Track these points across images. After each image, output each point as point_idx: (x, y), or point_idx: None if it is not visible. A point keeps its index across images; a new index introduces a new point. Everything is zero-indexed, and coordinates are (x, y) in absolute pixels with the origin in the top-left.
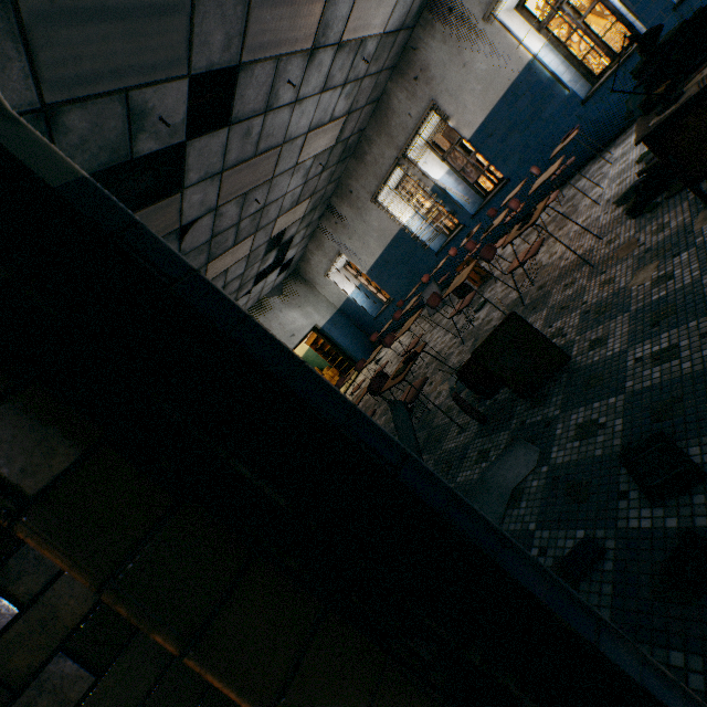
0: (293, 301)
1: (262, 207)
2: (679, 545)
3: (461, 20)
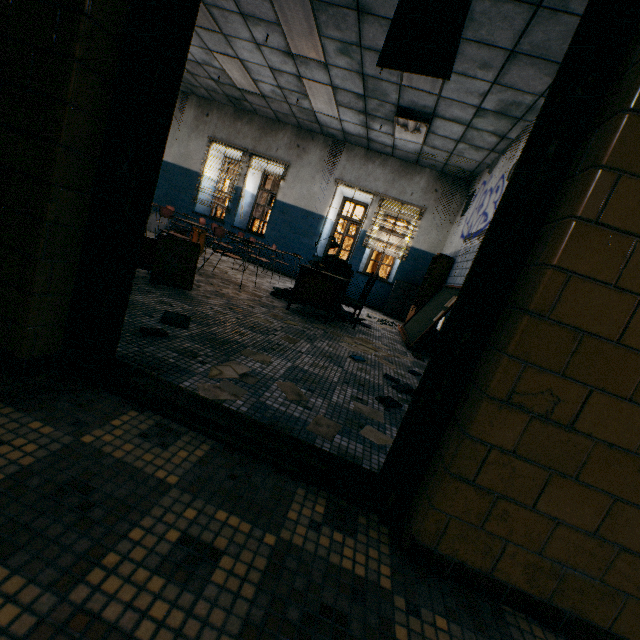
0: None
1: None
2: (155, 328)
3: (333, 165)
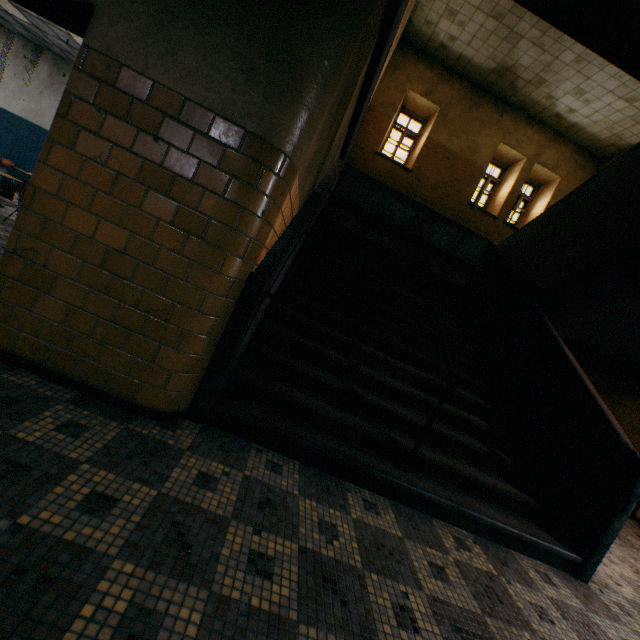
0: None
1: None
2: None
3: None
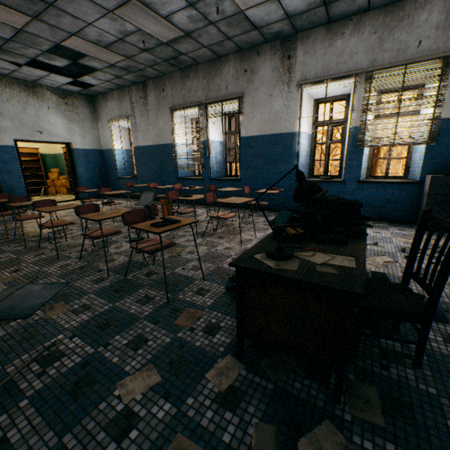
0: (69, 112)
1: (49, 1)
2: None
3: (289, 70)
